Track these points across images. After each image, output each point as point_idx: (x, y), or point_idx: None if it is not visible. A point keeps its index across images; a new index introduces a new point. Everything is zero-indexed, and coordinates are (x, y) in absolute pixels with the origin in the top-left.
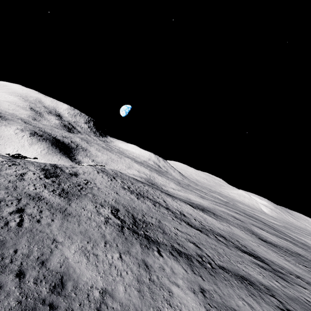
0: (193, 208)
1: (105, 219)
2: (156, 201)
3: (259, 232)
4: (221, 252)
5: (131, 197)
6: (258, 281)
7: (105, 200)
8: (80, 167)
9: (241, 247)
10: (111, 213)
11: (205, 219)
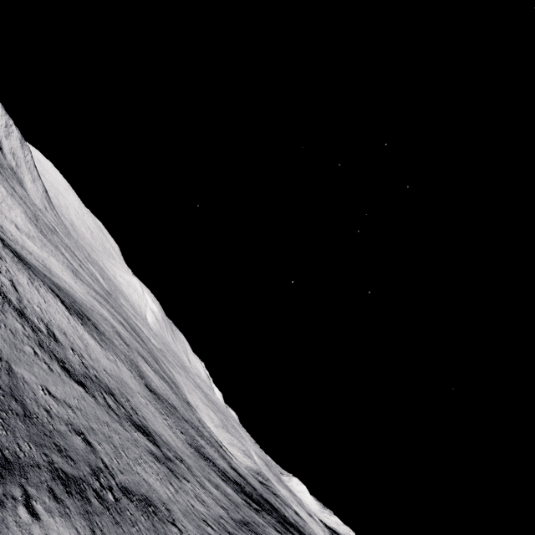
0: (68, 313)
1: None
2: None
3: (145, 370)
4: (118, 445)
5: None
6: (159, 496)
7: None
8: None
9: (133, 416)
10: None
11: (87, 346)
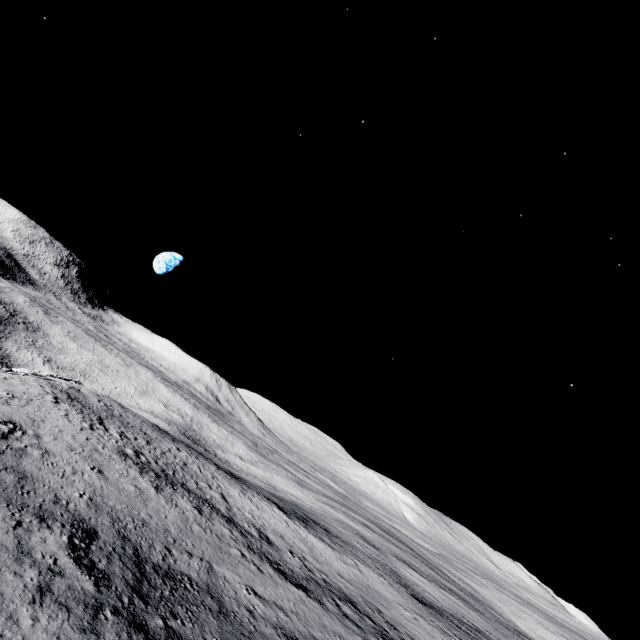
0: (287, 517)
1: (42, 577)
2: (205, 499)
3: (410, 577)
4: None
5: (140, 485)
6: None
7: (58, 498)
8: (3, 378)
9: (389, 631)
10: (67, 547)
11: (312, 549)
